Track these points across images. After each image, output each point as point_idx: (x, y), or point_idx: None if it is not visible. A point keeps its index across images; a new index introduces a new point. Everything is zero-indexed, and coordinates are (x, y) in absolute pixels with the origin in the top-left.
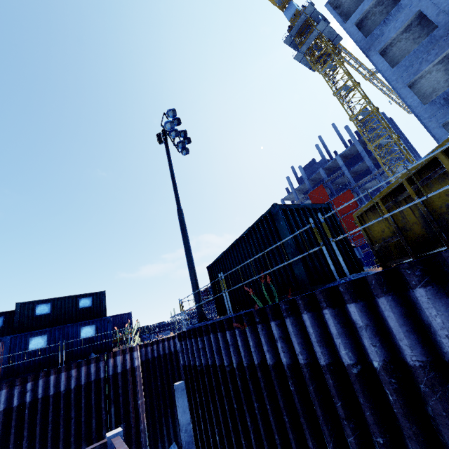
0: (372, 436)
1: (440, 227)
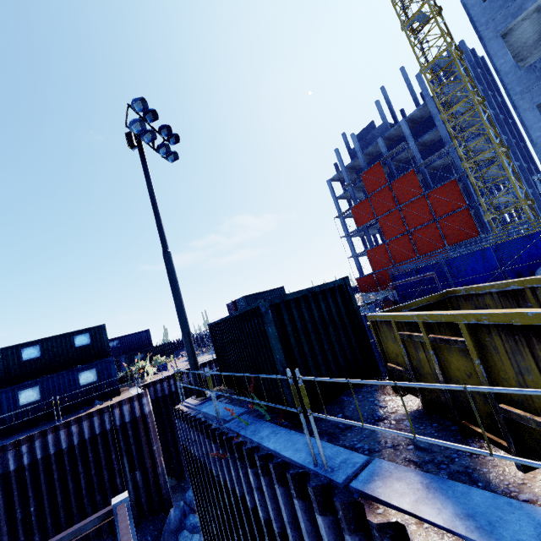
0: None
1: (455, 402)
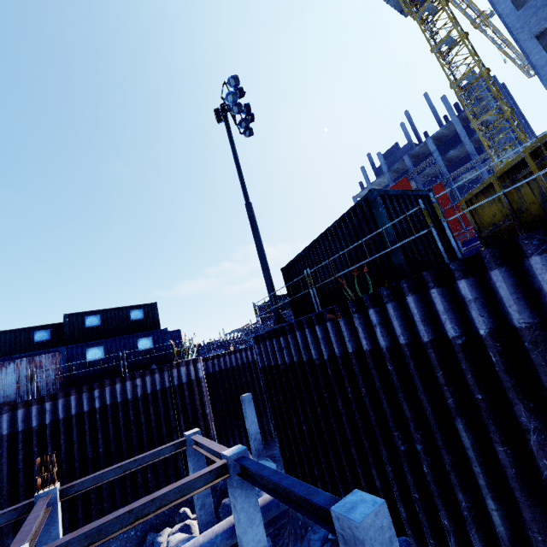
0: (471, 395)
1: None
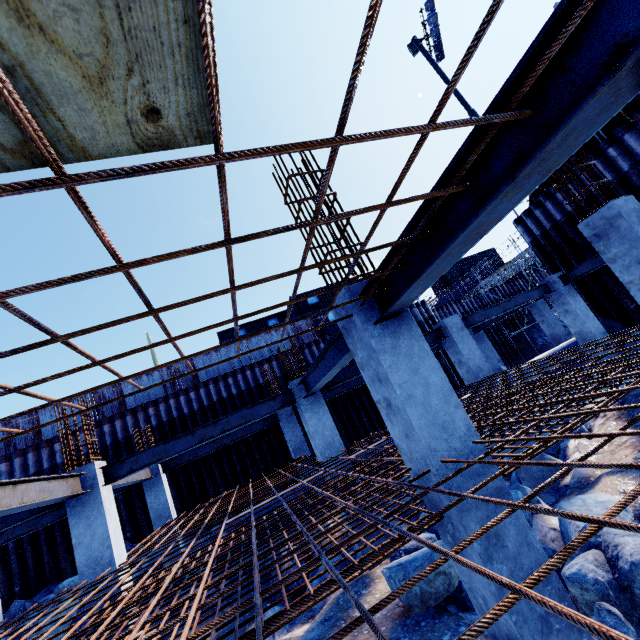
0: None
1: None
